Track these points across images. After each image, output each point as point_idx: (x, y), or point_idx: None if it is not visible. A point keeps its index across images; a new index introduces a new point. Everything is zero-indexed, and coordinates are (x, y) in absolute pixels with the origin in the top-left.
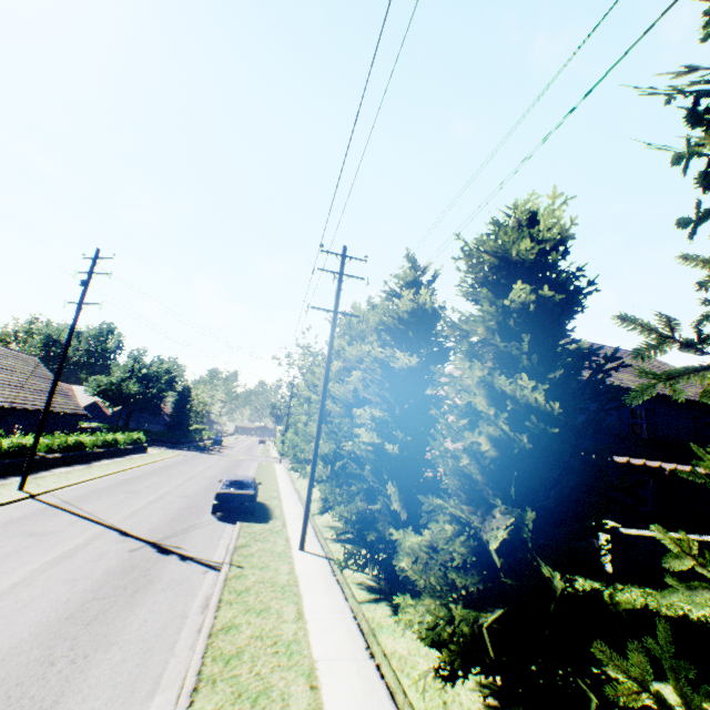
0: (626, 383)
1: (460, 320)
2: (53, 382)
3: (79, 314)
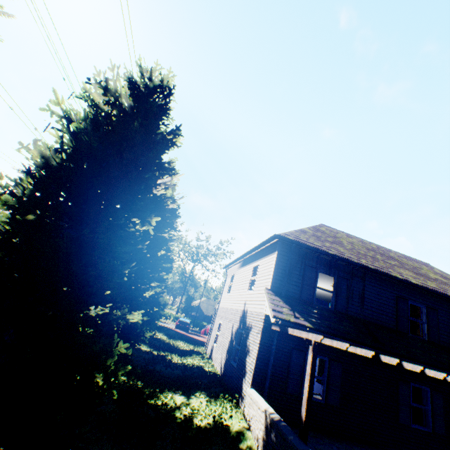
0: (406, 276)
1: None
2: None
3: None
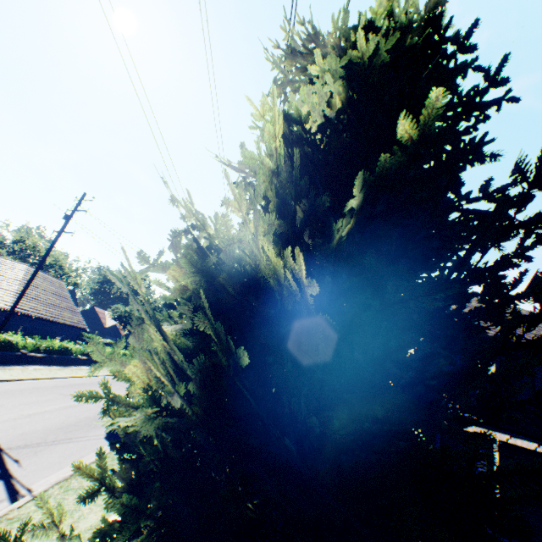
0: None
1: None
2: (23, 289)
3: (57, 239)
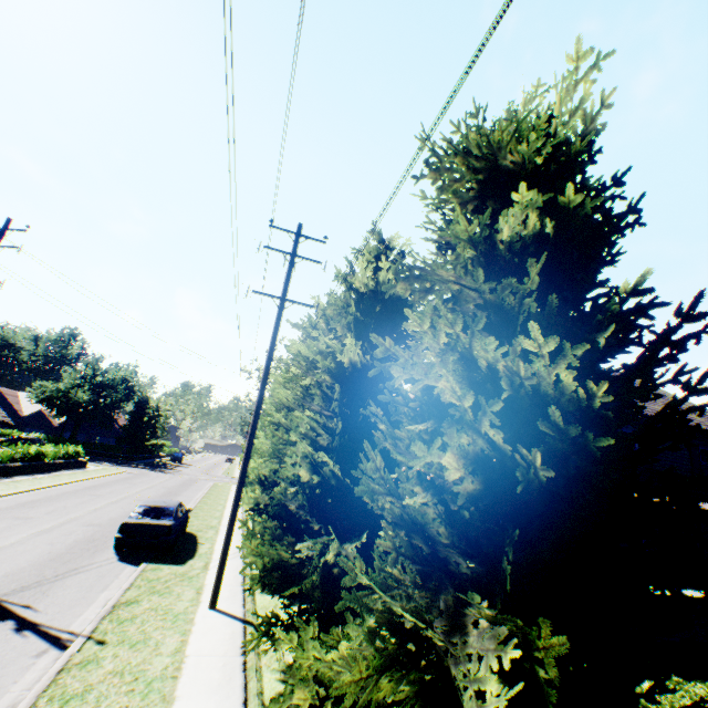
0: None
1: (425, 273)
2: None
3: None
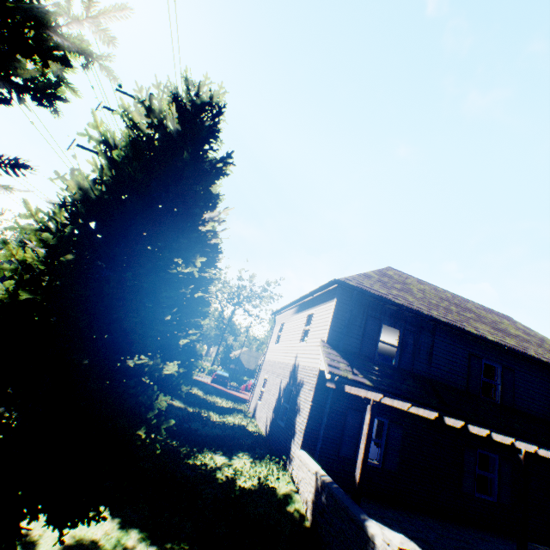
0: (482, 332)
1: None
2: None
3: None
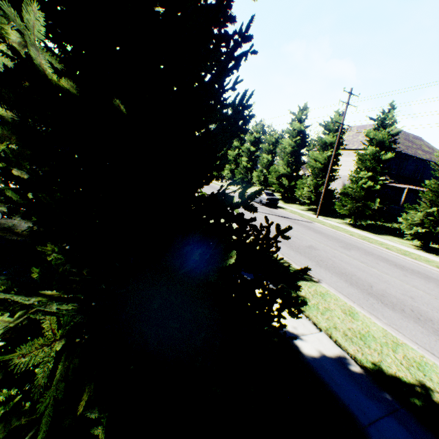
0: (421, 156)
1: None
2: None
3: None
